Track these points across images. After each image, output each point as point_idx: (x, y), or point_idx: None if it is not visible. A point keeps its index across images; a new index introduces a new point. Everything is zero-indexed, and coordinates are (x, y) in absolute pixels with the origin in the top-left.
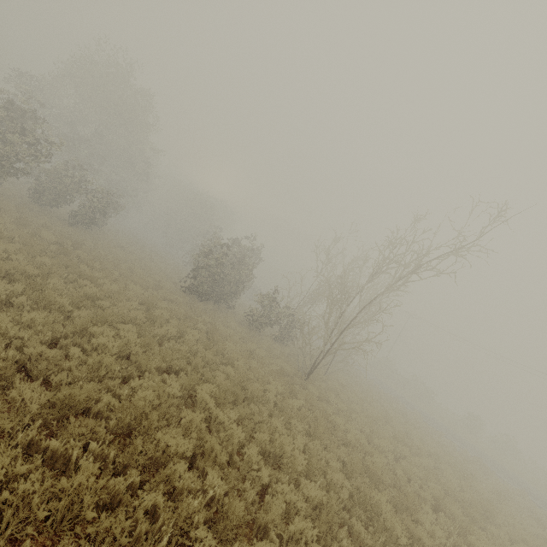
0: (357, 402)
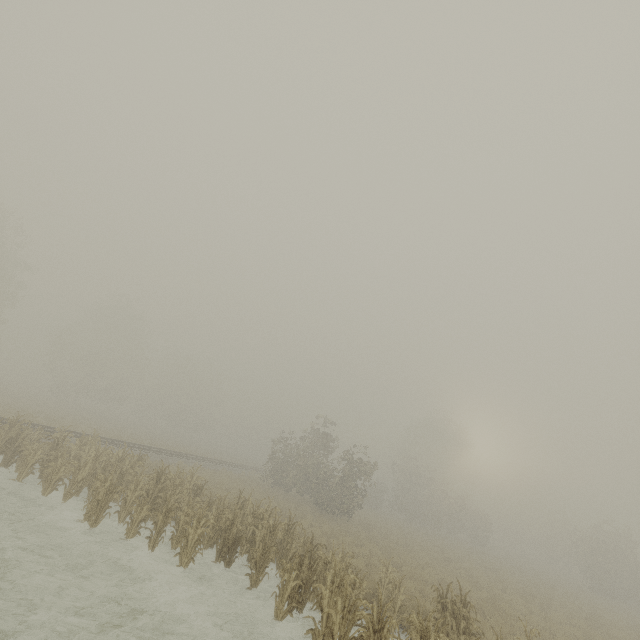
0: None
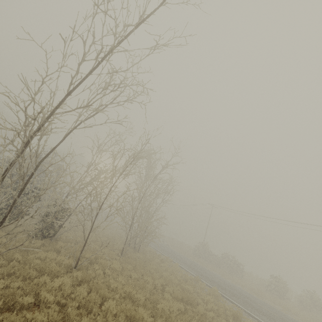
0: (83, 302)
